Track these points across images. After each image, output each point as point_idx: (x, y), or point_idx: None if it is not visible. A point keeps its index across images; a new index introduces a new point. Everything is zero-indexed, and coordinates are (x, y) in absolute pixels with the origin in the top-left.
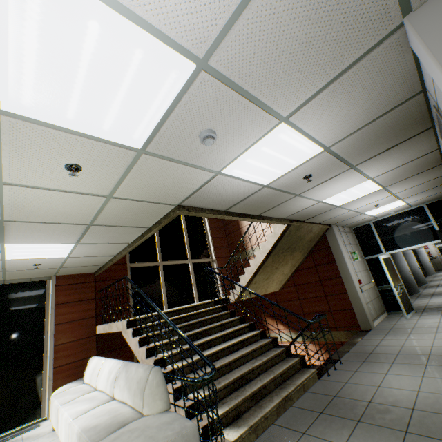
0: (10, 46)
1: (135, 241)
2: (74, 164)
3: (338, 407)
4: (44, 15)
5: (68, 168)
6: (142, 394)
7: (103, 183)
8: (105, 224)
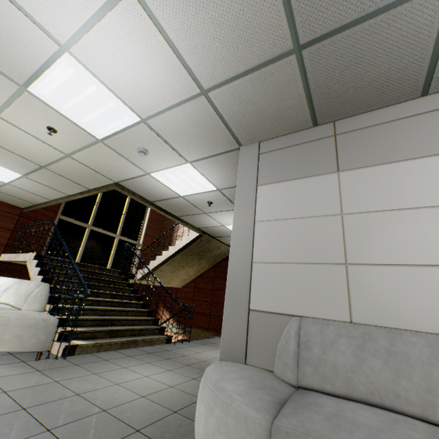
0: (51, 76)
1: (74, 195)
2: (54, 128)
3: (164, 353)
4: (73, 76)
5: (49, 128)
6: (27, 297)
7: (67, 146)
8: (55, 171)
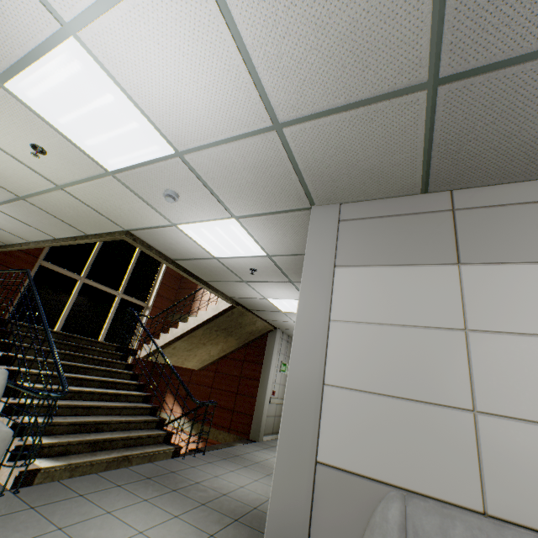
0: (43, 69)
1: (64, 239)
2: (42, 147)
3: (168, 478)
4: (79, 74)
5: (34, 146)
6: None
7: (61, 174)
8: (39, 206)
